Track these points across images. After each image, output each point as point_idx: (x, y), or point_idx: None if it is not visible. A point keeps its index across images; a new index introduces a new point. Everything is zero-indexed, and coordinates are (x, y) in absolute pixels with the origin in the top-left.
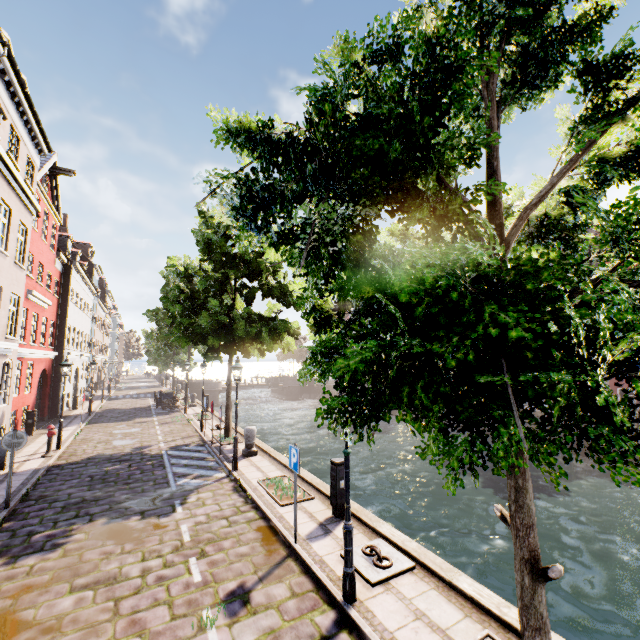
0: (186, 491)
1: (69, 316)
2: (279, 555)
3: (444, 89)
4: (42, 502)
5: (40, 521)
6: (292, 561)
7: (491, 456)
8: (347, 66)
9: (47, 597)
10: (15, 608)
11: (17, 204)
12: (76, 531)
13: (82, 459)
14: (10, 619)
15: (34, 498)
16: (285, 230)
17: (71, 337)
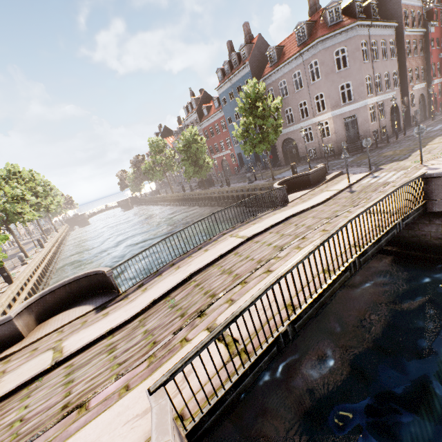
0: None
1: None
2: None
3: None
4: None
5: None
6: None
7: None
8: None
9: None
10: None
11: None
12: None
13: None
14: None
15: None
16: None
17: None
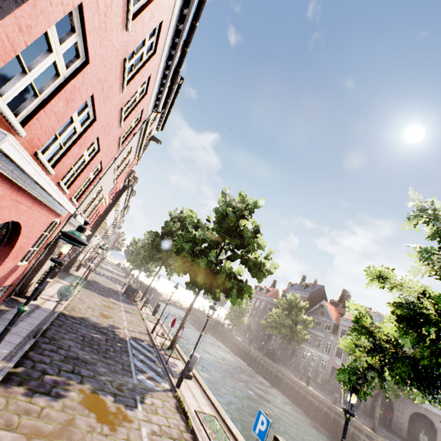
0: (144, 389)
1: (109, 214)
2: None
3: None
4: (53, 343)
5: (50, 362)
6: None
7: None
8: None
9: None
10: None
11: (134, 150)
12: (72, 387)
13: (78, 316)
14: None
15: (49, 337)
16: None
17: (102, 226)
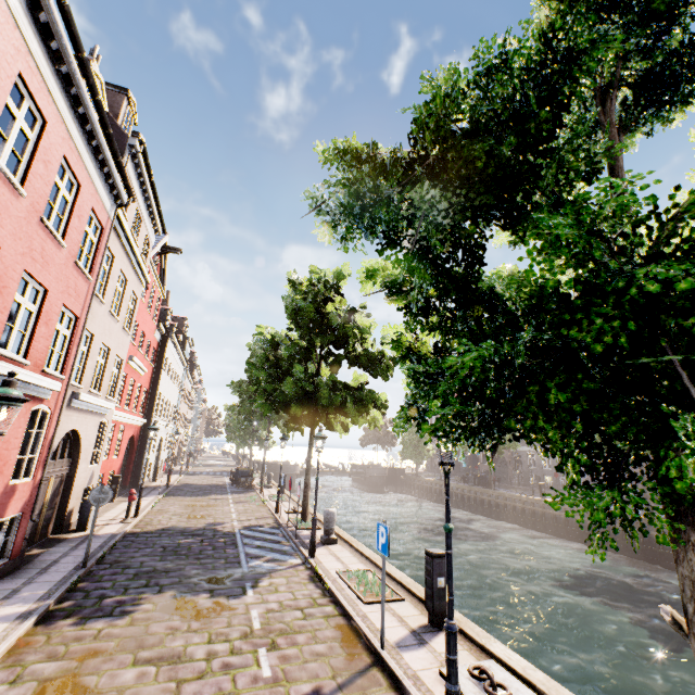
0: (258, 574)
1: (160, 384)
2: (362, 661)
3: (561, 83)
4: (116, 567)
5: (112, 585)
6: (378, 671)
7: (651, 517)
8: (455, 76)
9: (110, 665)
10: (79, 671)
11: (132, 275)
12: (145, 600)
13: (157, 529)
14: (73, 682)
15: (109, 562)
16: (391, 231)
17: (160, 406)
